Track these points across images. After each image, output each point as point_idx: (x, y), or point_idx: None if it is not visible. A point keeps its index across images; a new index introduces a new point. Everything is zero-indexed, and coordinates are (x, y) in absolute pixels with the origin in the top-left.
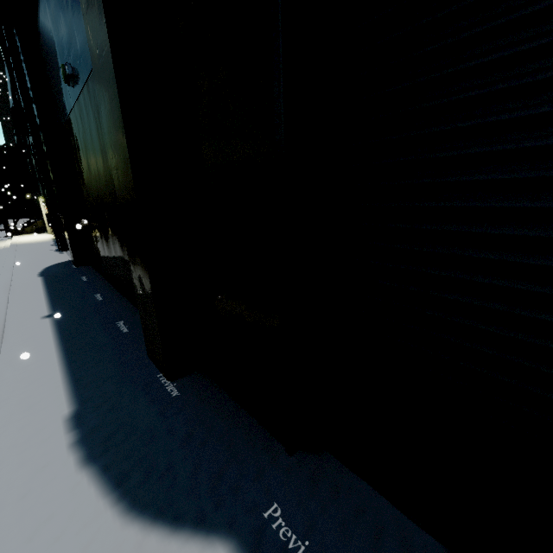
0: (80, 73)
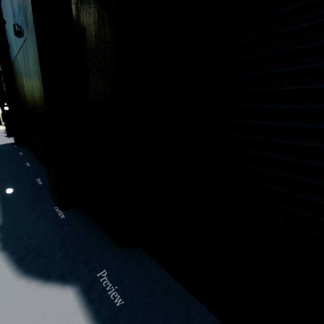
0: (24, 31)
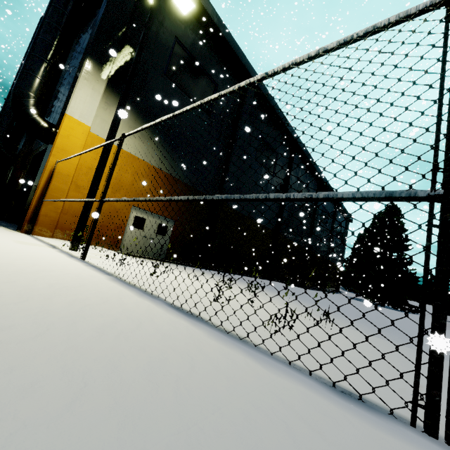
0: None
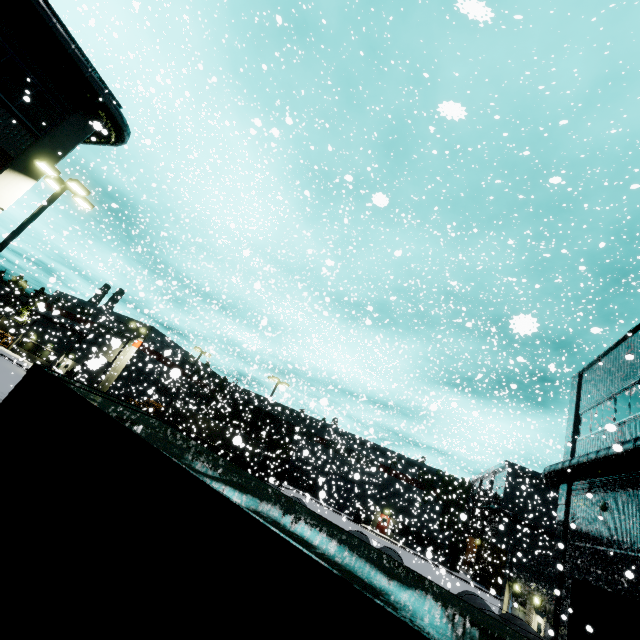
0: None
